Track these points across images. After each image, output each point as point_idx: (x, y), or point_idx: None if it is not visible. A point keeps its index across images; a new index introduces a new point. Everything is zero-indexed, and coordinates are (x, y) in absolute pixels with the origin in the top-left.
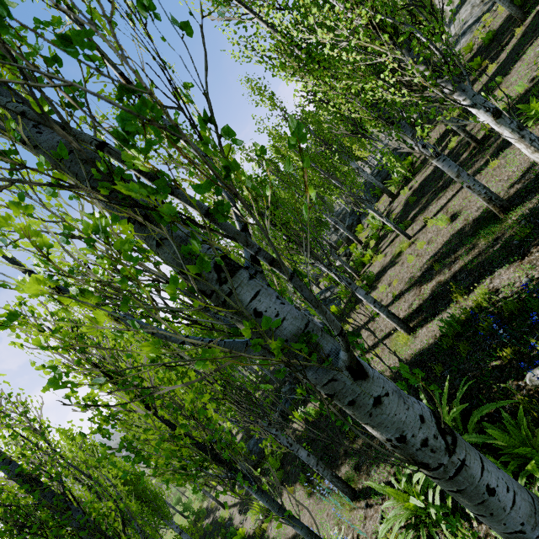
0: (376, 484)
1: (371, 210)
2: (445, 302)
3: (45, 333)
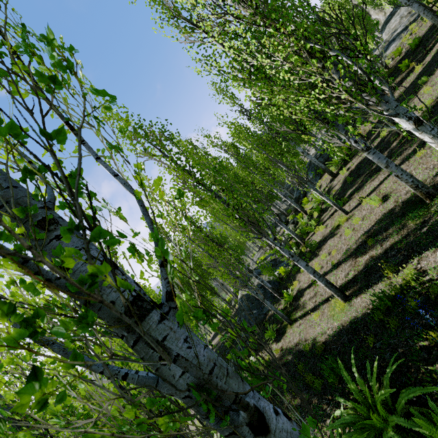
0: None
1: (313, 189)
2: (377, 276)
3: None
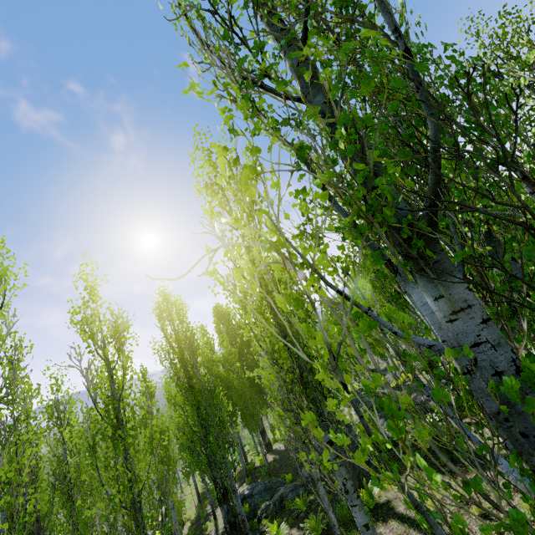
0: None
1: None
2: None
3: None
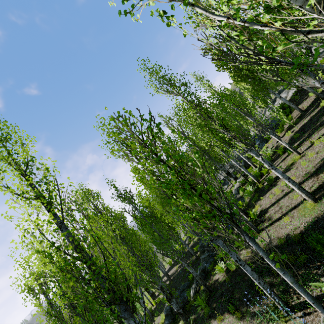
0: (321, 283)
1: (273, 135)
2: None
3: None
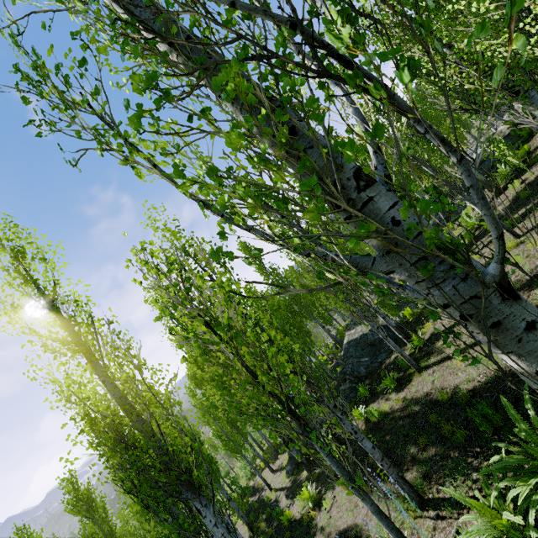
0: (454, 492)
1: (470, 202)
2: None
3: (229, 193)
